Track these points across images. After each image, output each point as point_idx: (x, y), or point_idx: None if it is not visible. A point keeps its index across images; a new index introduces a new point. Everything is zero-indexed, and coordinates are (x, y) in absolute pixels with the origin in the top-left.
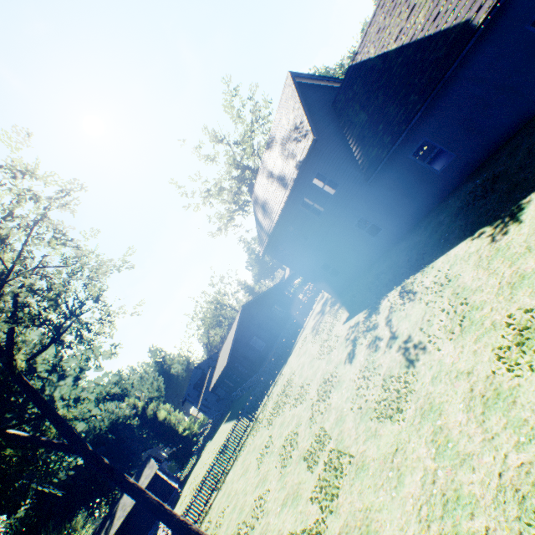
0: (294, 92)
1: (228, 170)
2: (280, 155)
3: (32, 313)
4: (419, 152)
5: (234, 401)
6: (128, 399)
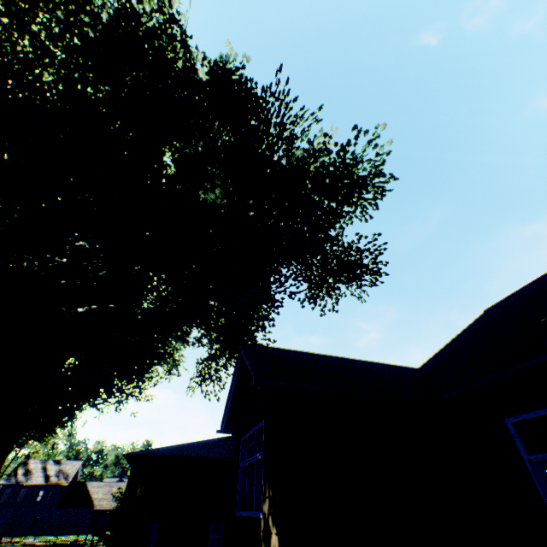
0: (79, 467)
1: None
2: (57, 470)
3: None
4: None
5: None
6: None
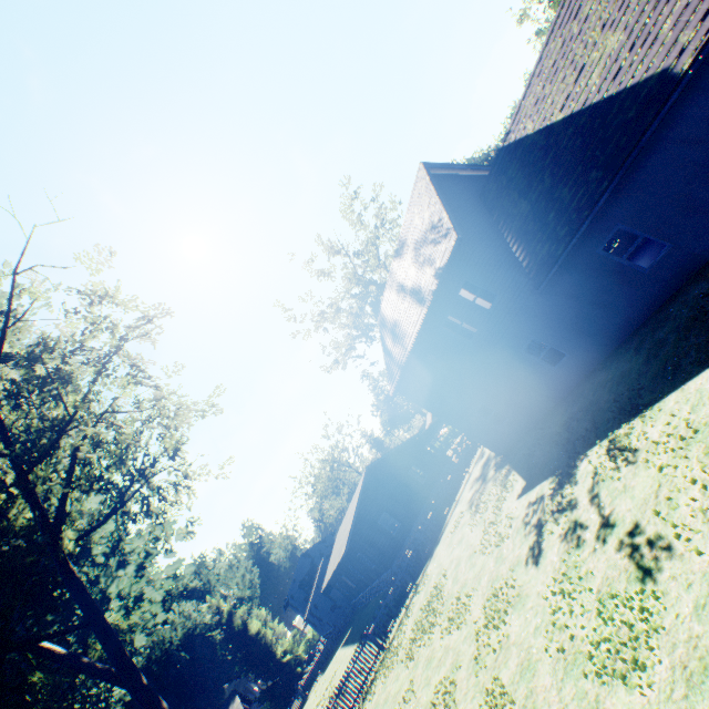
0: (429, 185)
1: (347, 286)
2: (413, 262)
3: (93, 472)
4: (609, 248)
5: (356, 611)
6: (210, 598)
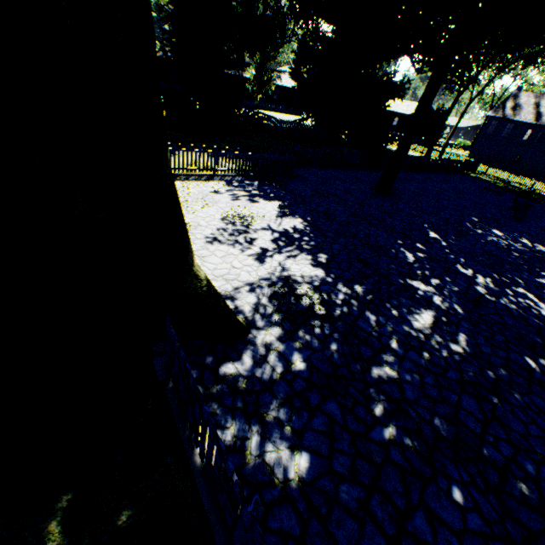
0: None
1: None
2: None
3: None
4: None
5: None
6: None
